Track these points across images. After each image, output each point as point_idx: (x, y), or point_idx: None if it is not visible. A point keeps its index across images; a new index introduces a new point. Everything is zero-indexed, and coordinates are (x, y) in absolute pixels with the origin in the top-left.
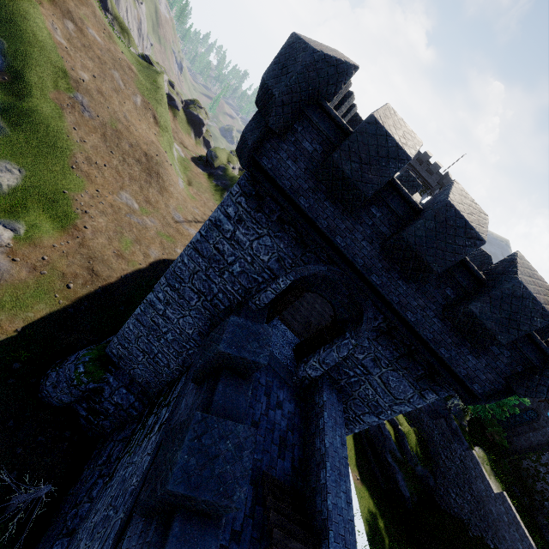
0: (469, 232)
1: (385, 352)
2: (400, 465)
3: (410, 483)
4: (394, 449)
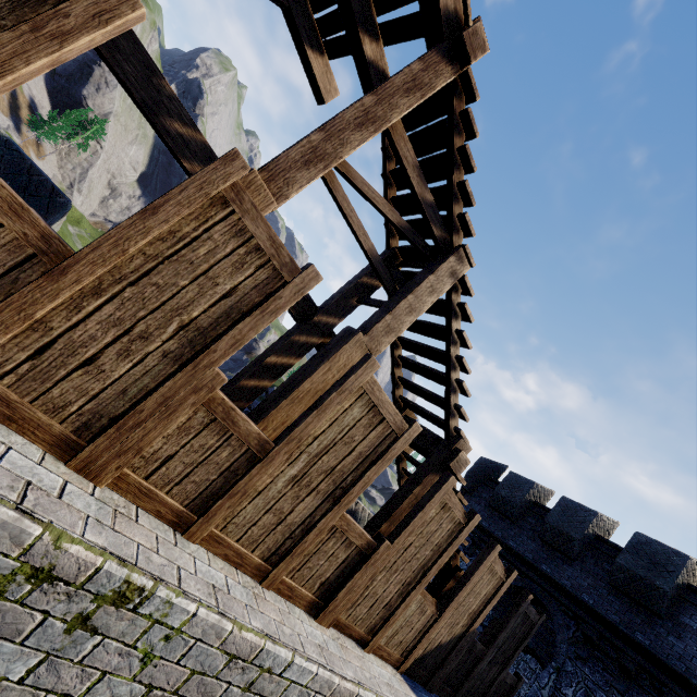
0: (583, 508)
1: (595, 676)
2: None
3: None
4: None
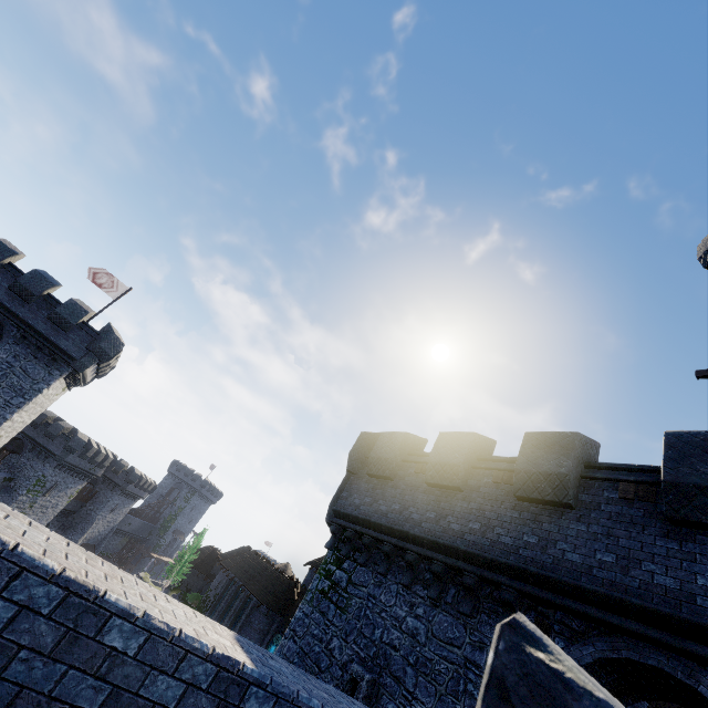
0: (45, 415)
1: (32, 455)
2: None
3: None
4: None
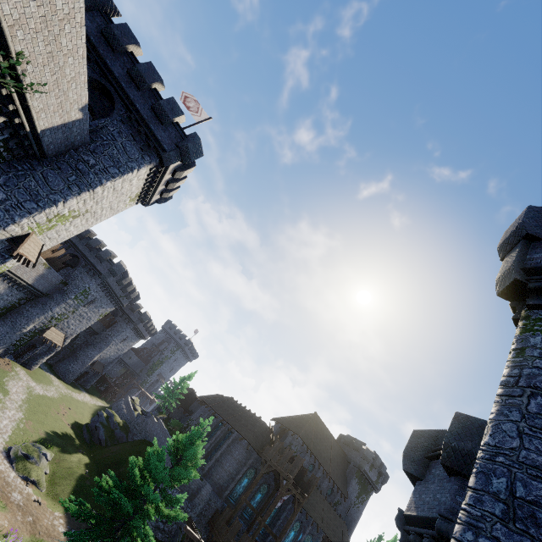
0: (99, 242)
1: (84, 270)
2: (104, 426)
3: (108, 434)
4: (103, 420)
